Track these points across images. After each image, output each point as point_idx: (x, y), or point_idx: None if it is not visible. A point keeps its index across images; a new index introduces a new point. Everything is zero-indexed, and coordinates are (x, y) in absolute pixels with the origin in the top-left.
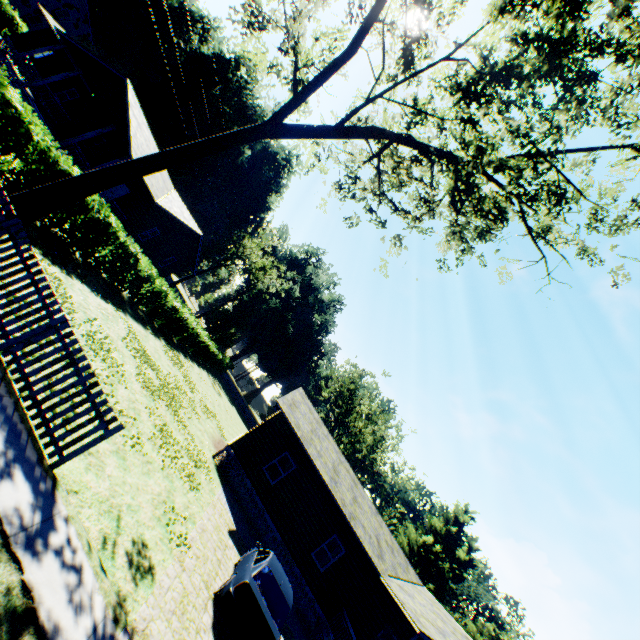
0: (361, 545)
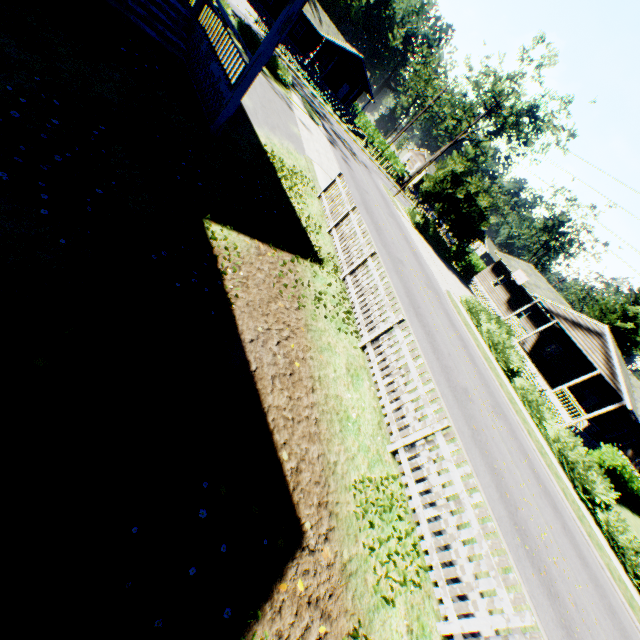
0: None
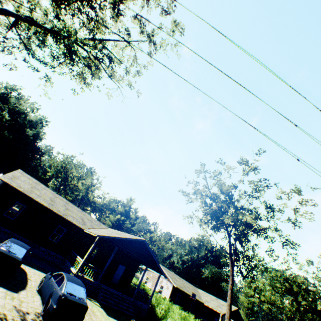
0: (72, 223)
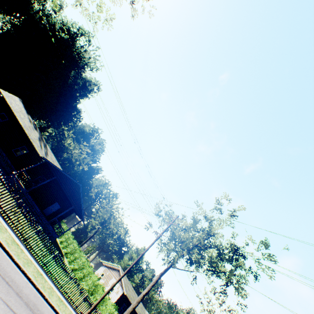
0: None
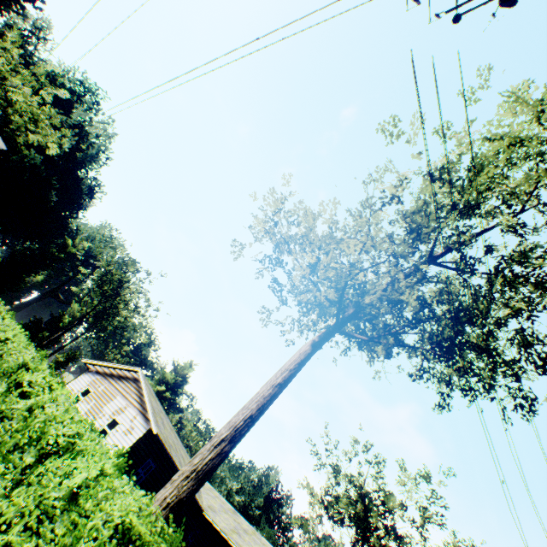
0: (197, 501)
